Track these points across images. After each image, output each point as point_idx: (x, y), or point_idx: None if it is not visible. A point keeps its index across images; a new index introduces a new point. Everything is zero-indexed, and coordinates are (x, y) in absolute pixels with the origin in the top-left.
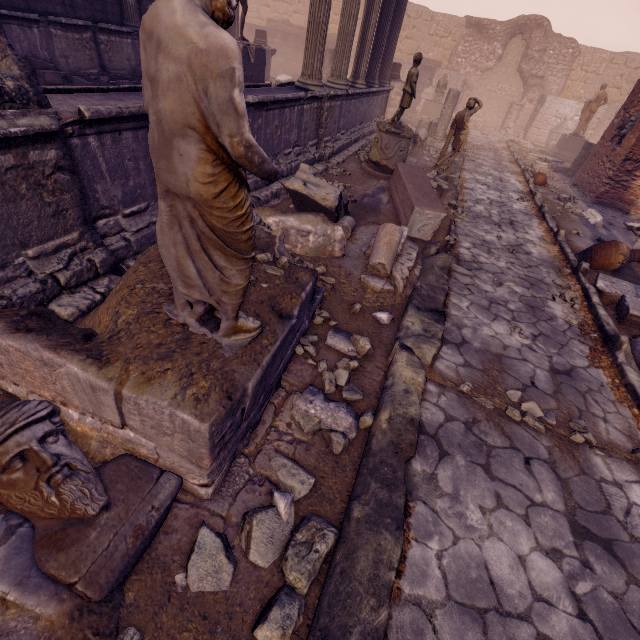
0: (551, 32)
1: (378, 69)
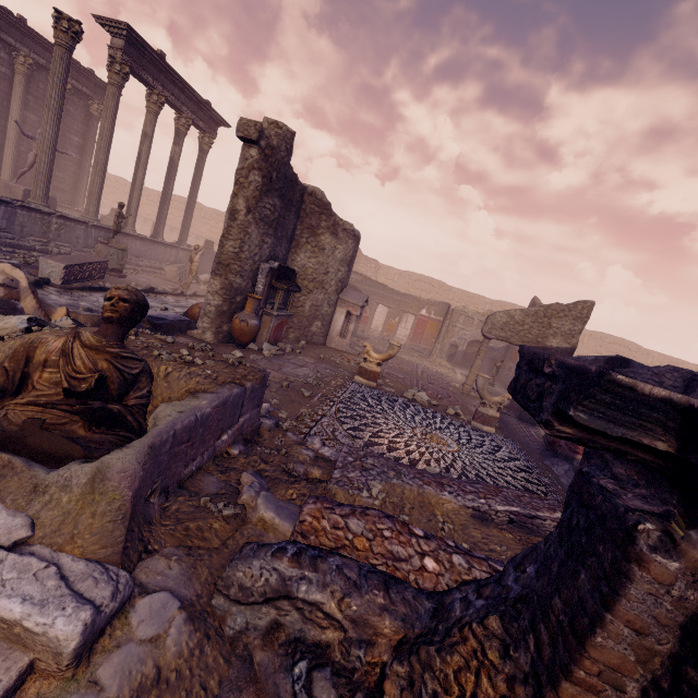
0: (361, 254)
1: (162, 230)
